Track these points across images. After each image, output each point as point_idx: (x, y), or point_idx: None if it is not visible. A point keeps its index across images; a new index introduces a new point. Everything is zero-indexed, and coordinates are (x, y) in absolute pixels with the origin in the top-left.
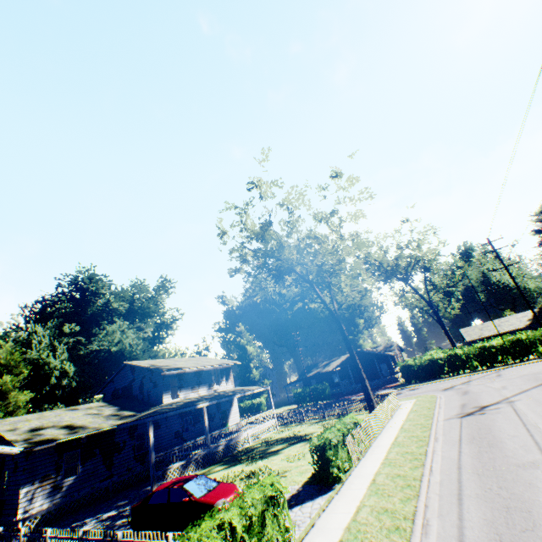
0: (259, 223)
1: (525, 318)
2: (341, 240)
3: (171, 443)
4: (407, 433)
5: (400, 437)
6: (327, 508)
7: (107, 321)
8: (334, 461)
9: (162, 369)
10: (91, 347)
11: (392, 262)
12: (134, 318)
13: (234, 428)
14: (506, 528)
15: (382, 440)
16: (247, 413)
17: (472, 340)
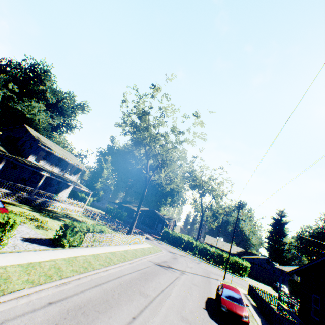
0: (143, 109)
1: (236, 250)
2: (175, 148)
3: (16, 181)
4: (125, 253)
5: (119, 252)
6: (38, 251)
7: (37, 100)
8: (69, 236)
9: (39, 142)
10: (18, 106)
11: (201, 182)
12: (55, 110)
13: (59, 199)
14: (92, 306)
15: (110, 248)
16: (79, 200)
17: (207, 243)
